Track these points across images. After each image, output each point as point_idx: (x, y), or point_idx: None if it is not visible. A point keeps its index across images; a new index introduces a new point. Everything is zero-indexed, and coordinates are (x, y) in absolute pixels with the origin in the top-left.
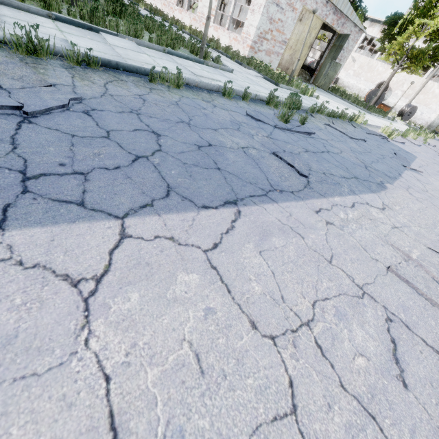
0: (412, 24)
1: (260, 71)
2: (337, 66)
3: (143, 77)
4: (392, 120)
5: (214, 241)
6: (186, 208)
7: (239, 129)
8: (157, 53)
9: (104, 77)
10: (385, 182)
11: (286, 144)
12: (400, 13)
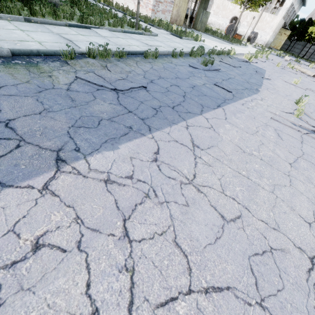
0: None
1: (167, 29)
2: (208, 13)
3: (139, 56)
4: (245, 45)
5: (224, 117)
6: (210, 110)
7: (194, 75)
8: (121, 35)
9: (132, 61)
10: (258, 88)
11: (214, 78)
12: None
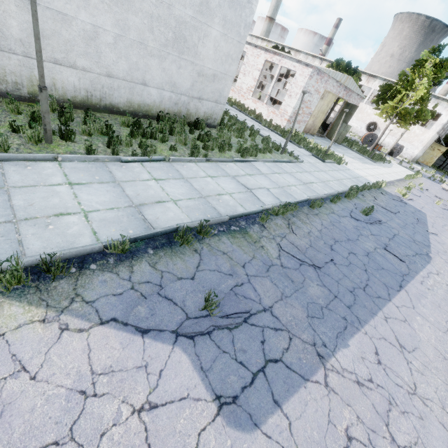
0: (400, 93)
1: (308, 149)
2: (348, 127)
3: (304, 204)
4: (389, 163)
5: (412, 305)
6: (395, 292)
7: (361, 233)
8: (274, 167)
9: (303, 215)
10: (428, 252)
11: (380, 237)
12: (390, 84)
